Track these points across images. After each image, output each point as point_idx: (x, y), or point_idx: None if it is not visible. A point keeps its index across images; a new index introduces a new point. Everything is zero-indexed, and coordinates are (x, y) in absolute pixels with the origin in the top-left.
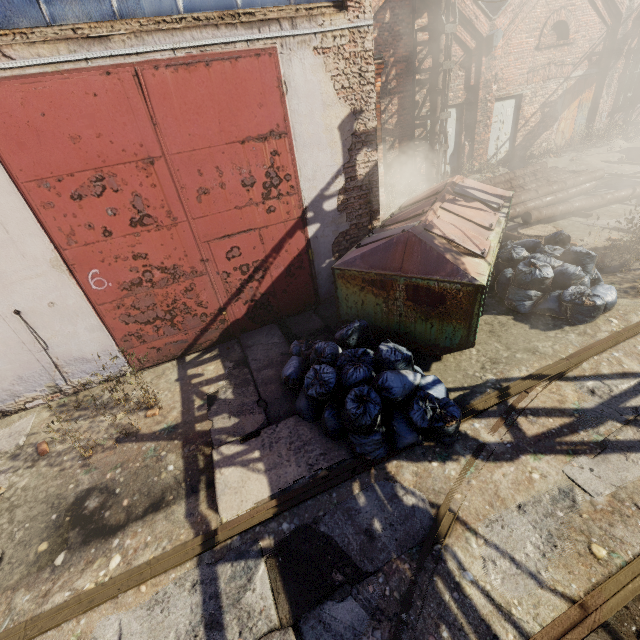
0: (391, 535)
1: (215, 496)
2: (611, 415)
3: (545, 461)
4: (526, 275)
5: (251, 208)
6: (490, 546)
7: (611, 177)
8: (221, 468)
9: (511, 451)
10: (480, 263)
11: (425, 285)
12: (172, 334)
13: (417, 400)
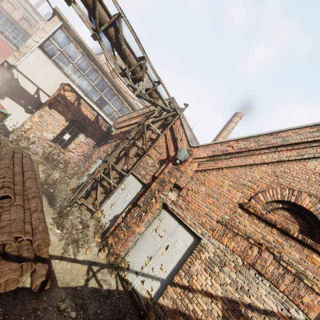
0: None
1: None
2: None
3: None
4: None
5: None
6: None
7: None
8: None
9: None
10: None
11: None
12: None
13: None
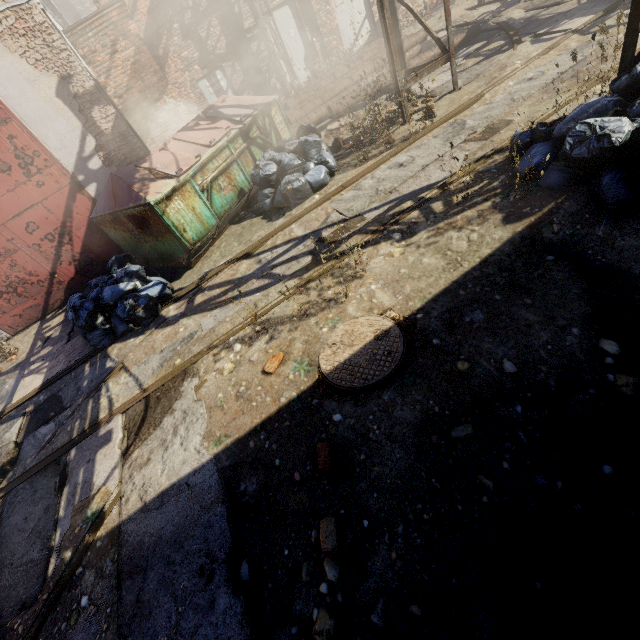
0: (88, 386)
1: (15, 393)
2: (257, 275)
3: (193, 319)
4: (256, 177)
5: (22, 188)
6: (132, 376)
7: (456, 30)
8: (25, 378)
9: (178, 318)
10: (169, 183)
11: (132, 213)
12: (24, 302)
13: (123, 301)
